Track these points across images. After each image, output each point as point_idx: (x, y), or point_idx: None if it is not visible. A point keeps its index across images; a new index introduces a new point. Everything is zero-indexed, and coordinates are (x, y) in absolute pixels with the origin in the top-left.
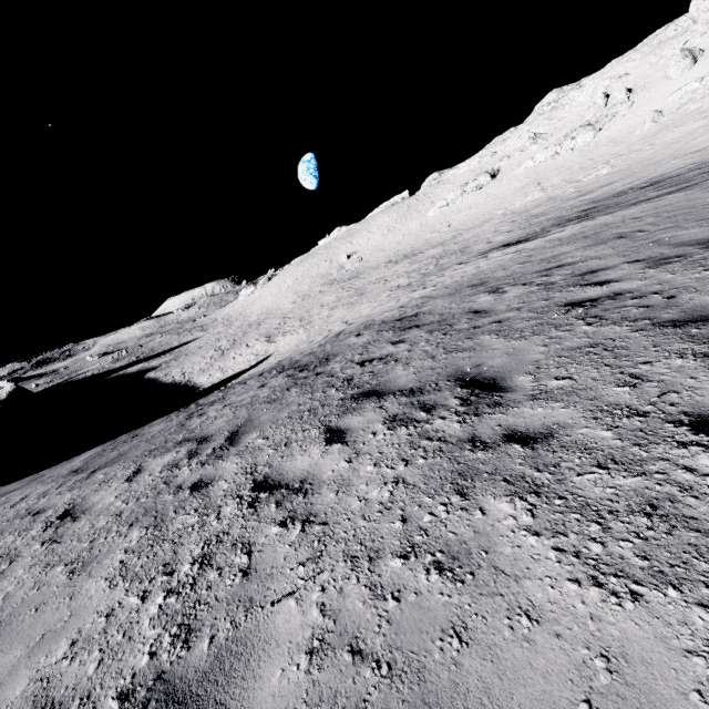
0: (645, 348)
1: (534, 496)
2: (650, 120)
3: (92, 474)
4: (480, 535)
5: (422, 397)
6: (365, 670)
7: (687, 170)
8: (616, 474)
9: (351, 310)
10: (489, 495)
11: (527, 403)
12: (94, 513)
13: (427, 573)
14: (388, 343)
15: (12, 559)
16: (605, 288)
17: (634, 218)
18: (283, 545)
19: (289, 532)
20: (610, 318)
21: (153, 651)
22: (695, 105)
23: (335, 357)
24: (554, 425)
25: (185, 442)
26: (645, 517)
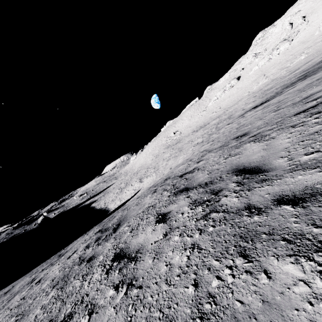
0: None
1: None
2: None
3: None
4: None
5: None
6: None
7: None
8: None
9: (175, 160)
10: None
11: None
12: None
13: None
14: (154, 217)
15: None
16: None
17: None
18: None
19: None
20: None
21: None
22: None
23: (122, 224)
24: None
25: None
26: None
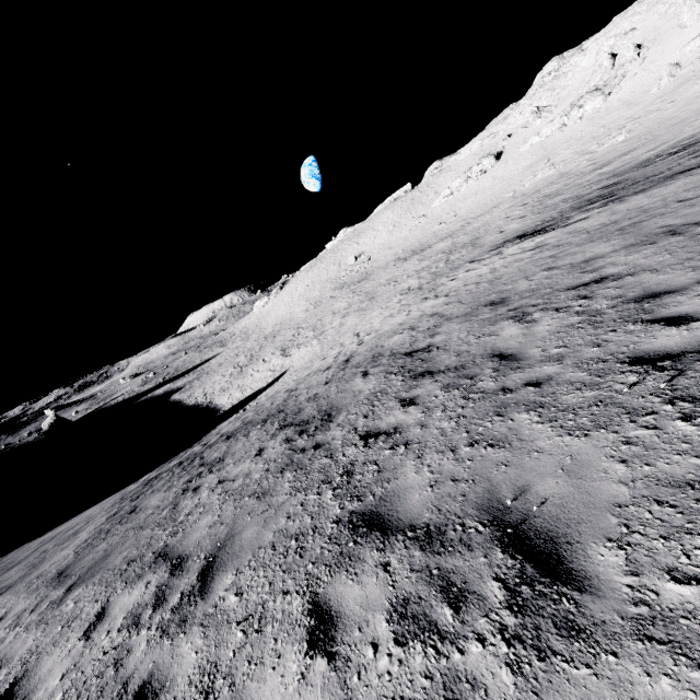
0: None
1: None
2: (667, 75)
3: (66, 596)
4: None
5: (444, 558)
6: None
7: None
8: None
9: (363, 318)
10: None
11: (633, 648)
12: None
13: None
14: (396, 402)
15: None
16: (685, 332)
17: (680, 201)
18: None
19: None
20: None
21: None
22: None
23: (337, 414)
24: None
25: (161, 560)
26: None
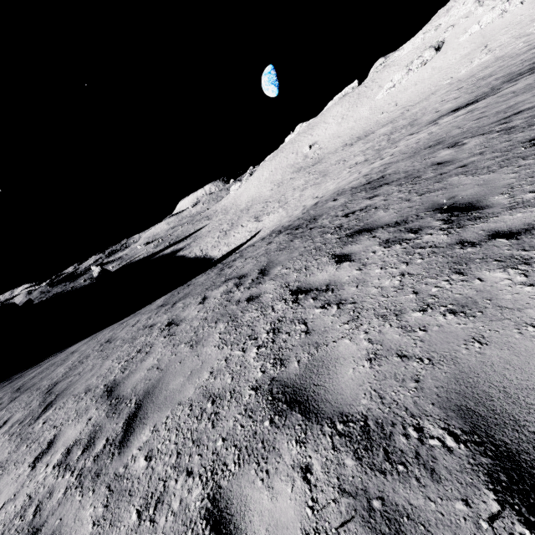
0: None
1: (524, 265)
2: None
3: (174, 305)
4: (481, 292)
5: (407, 225)
6: (412, 363)
7: None
8: None
9: (318, 189)
10: (483, 271)
11: (506, 213)
12: (188, 320)
13: (443, 316)
14: (364, 199)
15: (151, 346)
16: None
17: None
18: (327, 317)
19: (329, 310)
20: None
21: (263, 371)
22: None
23: (320, 216)
24: (534, 222)
25: (229, 280)
26: None
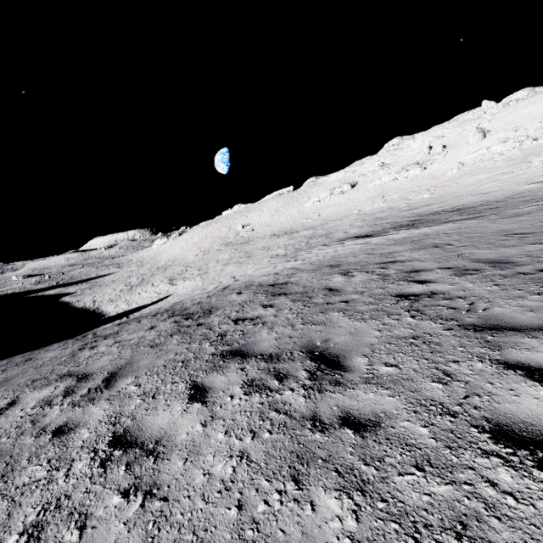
0: (454, 347)
1: (360, 495)
2: (456, 167)
3: None
4: (307, 538)
5: (278, 364)
6: None
7: (479, 204)
8: (431, 479)
9: (239, 268)
10: (320, 487)
11: (362, 386)
12: None
13: None
14: (260, 306)
15: None
16: (425, 286)
17: (445, 233)
18: (118, 522)
19: (129, 505)
20: (428, 314)
21: None
22: (484, 163)
23: (216, 310)
24: (382, 414)
25: (67, 377)
26: (456, 540)
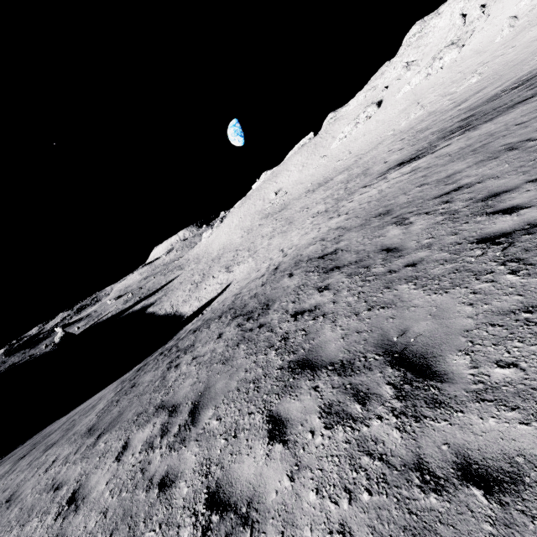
0: None
1: None
2: (507, 26)
3: (97, 440)
4: None
5: (354, 377)
6: None
7: None
8: None
9: (285, 238)
10: None
11: (473, 407)
12: (89, 505)
13: None
14: (315, 290)
15: None
16: (516, 217)
17: (517, 124)
18: None
19: None
20: (536, 263)
21: None
22: None
23: (273, 303)
24: (519, 458)
25: (161, 410)
26: None
